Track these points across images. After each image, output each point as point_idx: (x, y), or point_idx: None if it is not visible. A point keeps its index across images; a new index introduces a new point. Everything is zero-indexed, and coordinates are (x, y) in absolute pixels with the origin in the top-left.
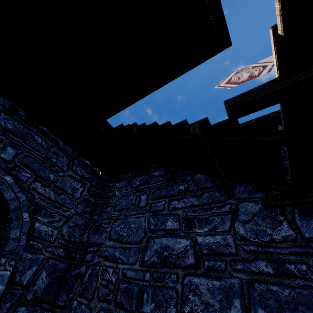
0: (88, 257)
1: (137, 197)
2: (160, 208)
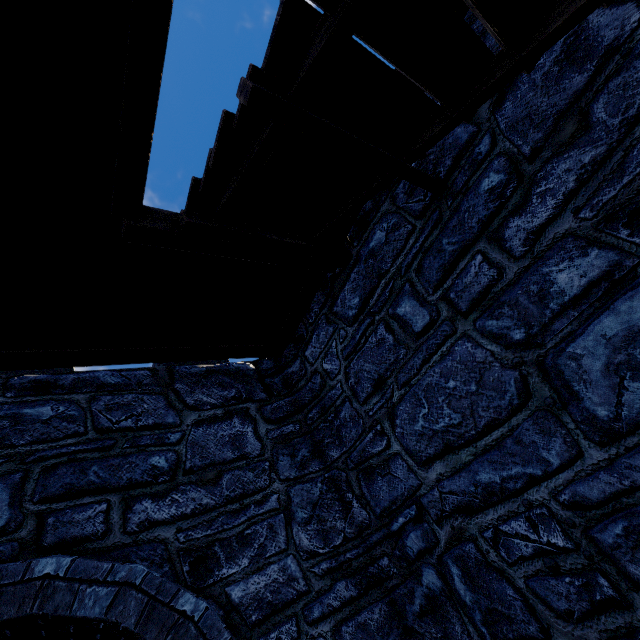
0: (414, 545)
1: (388, 325)
2: (485, 280)
